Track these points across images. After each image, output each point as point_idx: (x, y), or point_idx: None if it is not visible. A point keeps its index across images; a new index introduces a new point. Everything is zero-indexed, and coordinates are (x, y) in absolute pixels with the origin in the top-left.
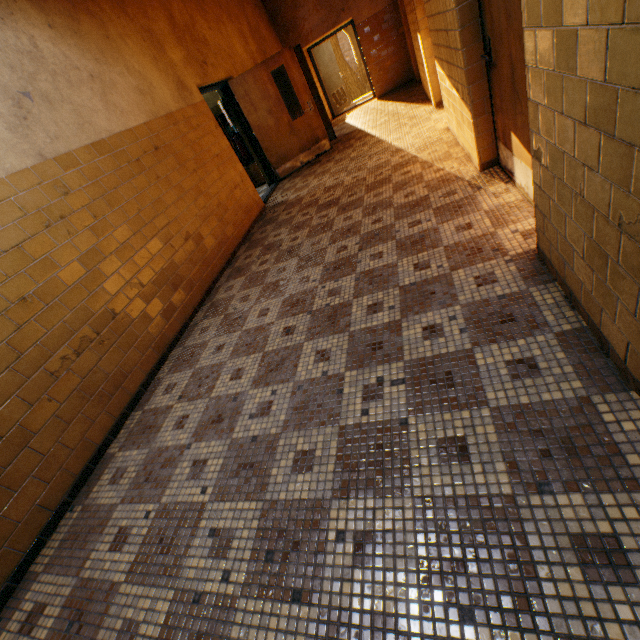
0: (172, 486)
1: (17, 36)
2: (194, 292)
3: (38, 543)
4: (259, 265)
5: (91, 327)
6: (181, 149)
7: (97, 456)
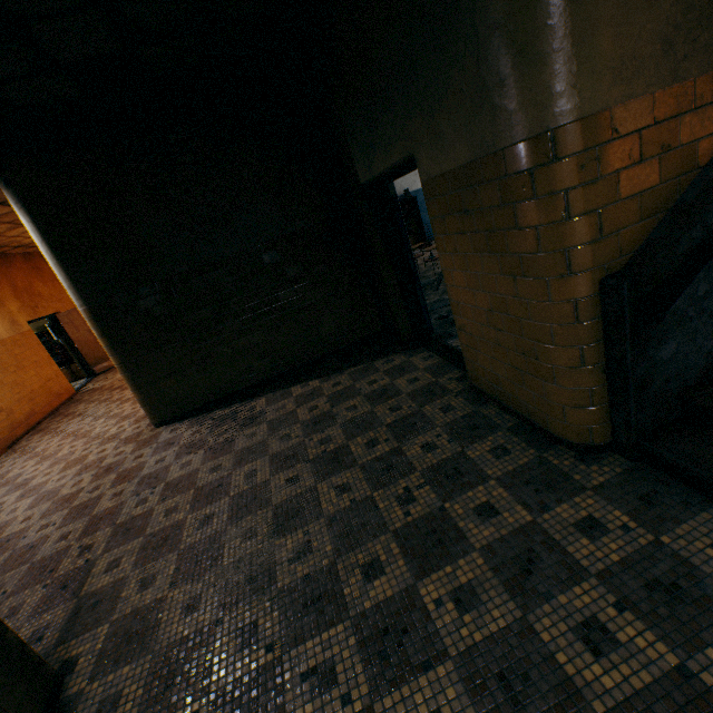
0: None
1: None
2: (0, 444)
3: None
4: (57, 424)
5: None
6: (7, 359)
7: None
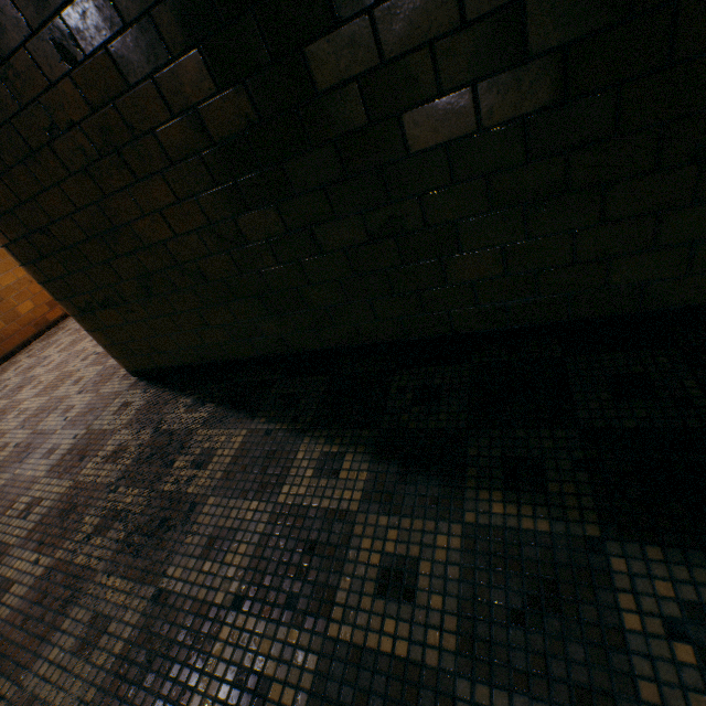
0: None
1: None
2: None
3: None
4: None
5: None
6: None
7: None
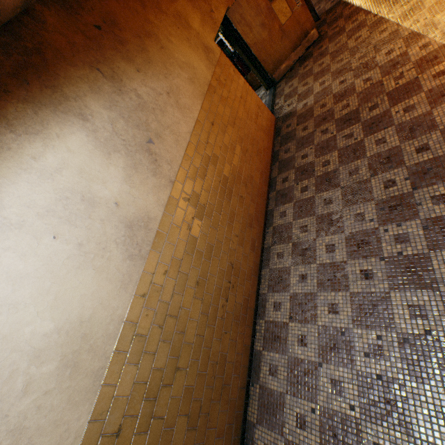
0: (321, 394)
1: (130, 97)
2: (259, 222)
3: (245, 405)
4: (301, 192)
5: (226, 280)
6: (223, 111)
7: (251, 351)
